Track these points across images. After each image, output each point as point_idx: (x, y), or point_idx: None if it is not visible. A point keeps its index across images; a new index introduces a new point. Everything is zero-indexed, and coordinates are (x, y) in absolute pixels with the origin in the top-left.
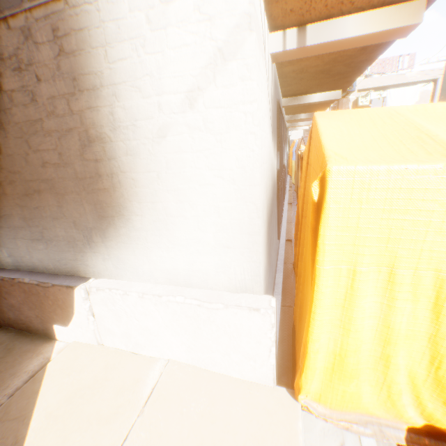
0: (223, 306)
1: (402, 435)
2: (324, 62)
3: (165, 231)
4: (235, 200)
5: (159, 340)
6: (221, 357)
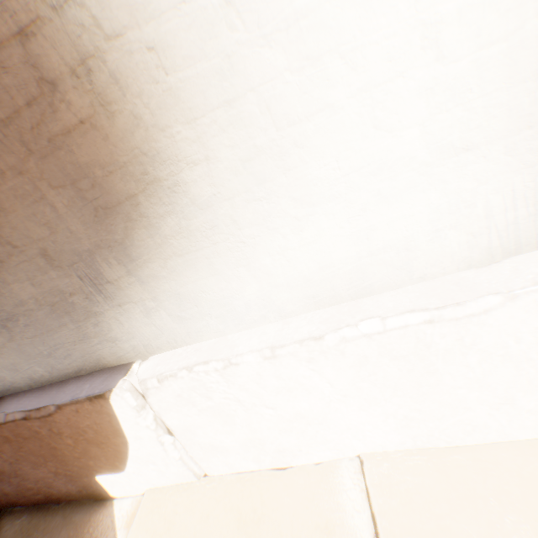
0: (500, 298)
1: None
2: None
3: (281, 176)
4: None
5: (330, 429)
6: (489, 414)
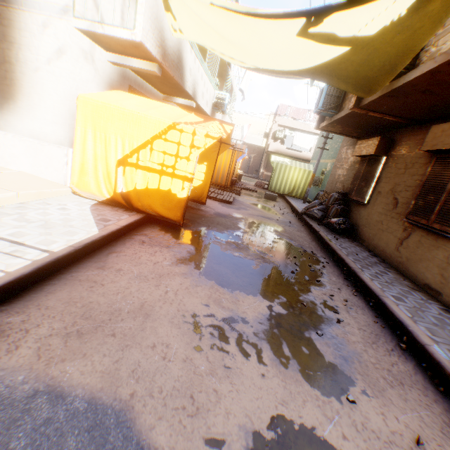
0: (49, 144)
1: (101, 200)
2: (153, 77)
3: (33, 111)
4: (61, 104)
5: (19, 160)
6: (45, 170)
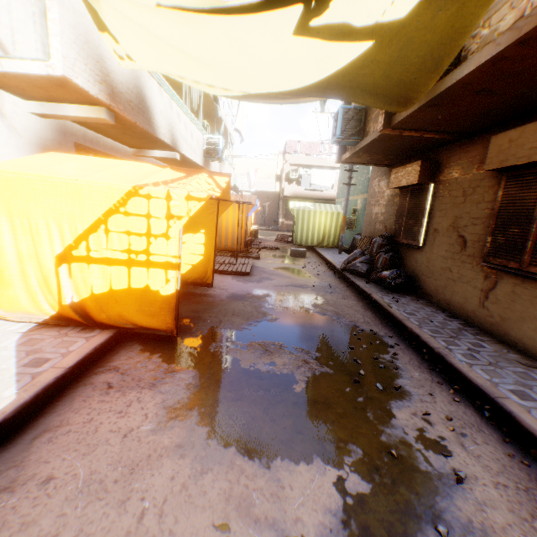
0: None
1: (43, 321)
2: (109, 127)
3: None
4: None
5: None
6: None
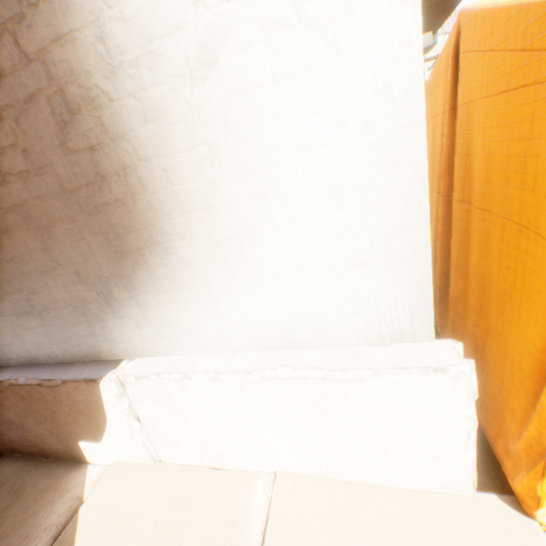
0: (370, 372)
1: None
2: None
3: (238, 256)
4: (372, 167)
5: (254, 444)
6: (370, 459)
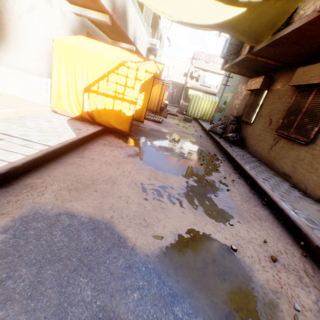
0: (33, 75)
1: (73, 117)
2: (105, 26)
3: (19, 50)
4: (40, 45)
5: (12, 87)
6: (32, 94)
